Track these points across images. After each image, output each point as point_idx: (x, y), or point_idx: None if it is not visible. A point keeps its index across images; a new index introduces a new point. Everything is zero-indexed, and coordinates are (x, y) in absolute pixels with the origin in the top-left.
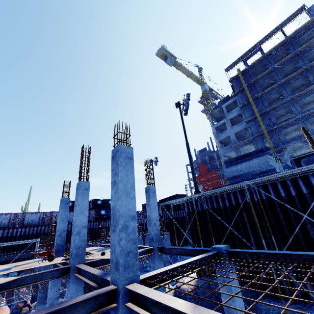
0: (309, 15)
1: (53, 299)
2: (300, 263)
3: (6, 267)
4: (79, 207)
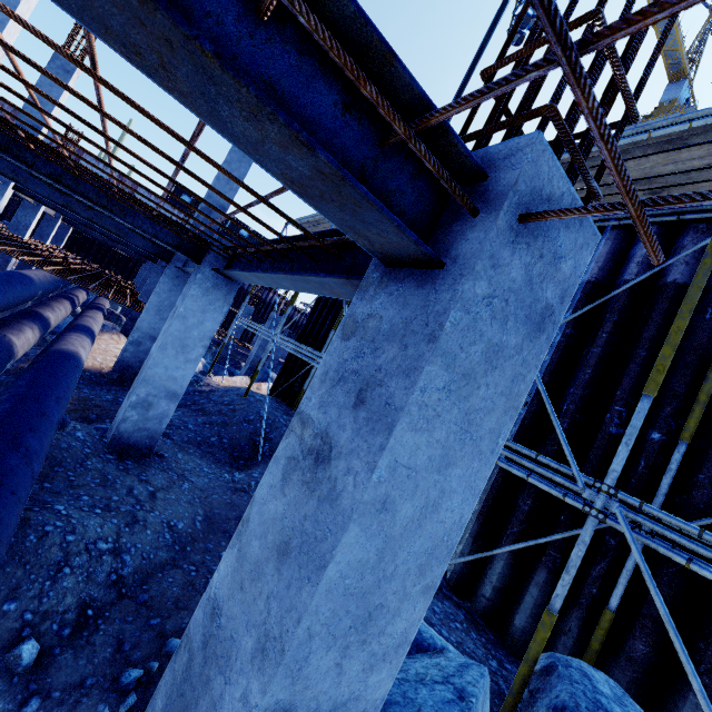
0: None
1: None
2: None
3: None
4: None
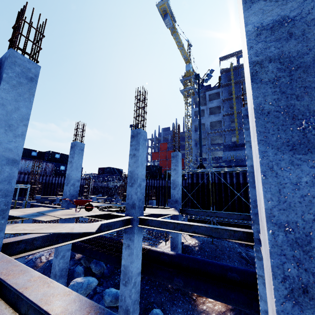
0: None
1: (65, 250)
2: None
3: (19, 212)
4: (140, 158)
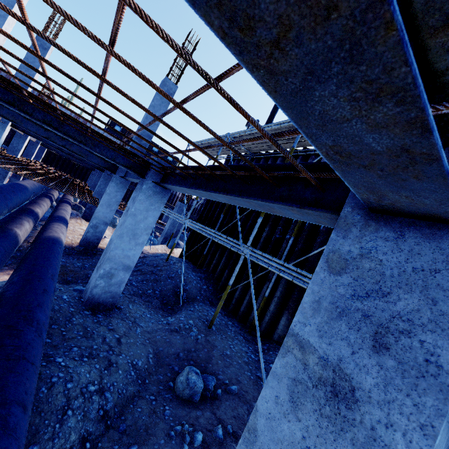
0: None
1: None
2: (219, 192)
3: None
4: None
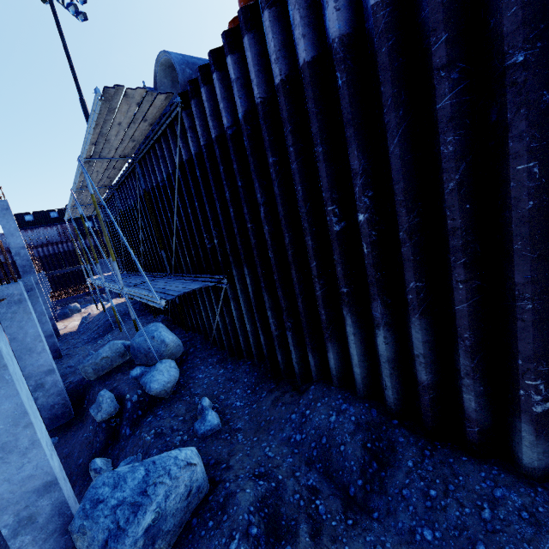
0: None
1: None
2: None
3: None
4: None
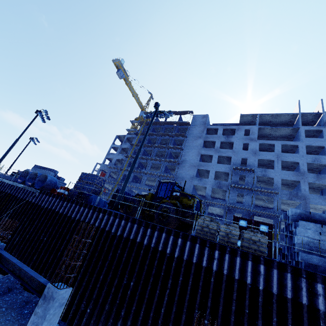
0: (193, 119)
1: None
2: None
3: None
4: None
